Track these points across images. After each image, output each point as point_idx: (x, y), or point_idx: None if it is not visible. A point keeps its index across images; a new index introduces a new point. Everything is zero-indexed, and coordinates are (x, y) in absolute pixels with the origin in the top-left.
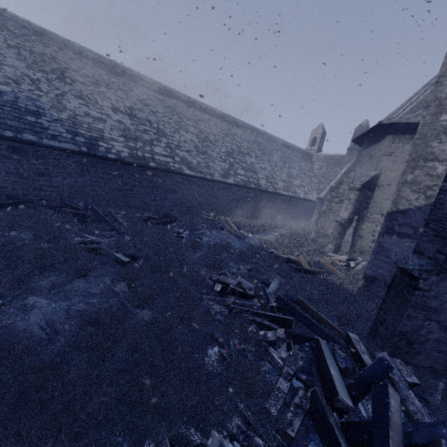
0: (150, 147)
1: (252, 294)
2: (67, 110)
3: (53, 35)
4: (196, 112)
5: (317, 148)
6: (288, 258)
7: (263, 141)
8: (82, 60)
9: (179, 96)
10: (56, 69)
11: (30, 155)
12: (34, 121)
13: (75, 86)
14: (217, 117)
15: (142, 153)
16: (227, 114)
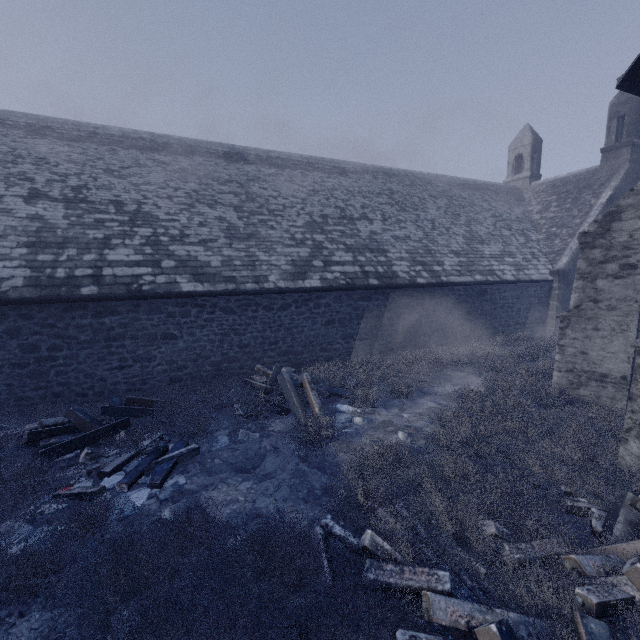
0: (97, 253)
1: None
2: None
3: None
4: (246, 168)
5: (528, 173)
6: None
7: (402, 187)
8: (1, 131)
9: (209, 149)
10: None
11: None
12: None
13: None
14: (295, 167)
15: (70, 270)
16: (316, 157)
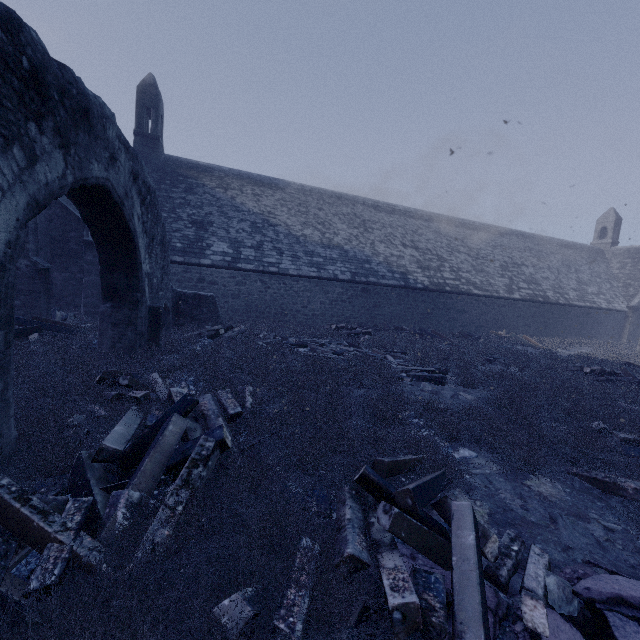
0: (440, 274)
1: (619, 373)
2: (380, 254)
3: (346, 195)
4: (458, 230)
5: (610, 241)
6: (628, 362)
7: (534, 245)
8: (367, 209)
9: (439, 218)
10: (360, 223)
11: (371, 292)
12: (369, 267)
13: (375, 234)
14: (477, 230)
15: (437, 280)
16: (486, 224)
